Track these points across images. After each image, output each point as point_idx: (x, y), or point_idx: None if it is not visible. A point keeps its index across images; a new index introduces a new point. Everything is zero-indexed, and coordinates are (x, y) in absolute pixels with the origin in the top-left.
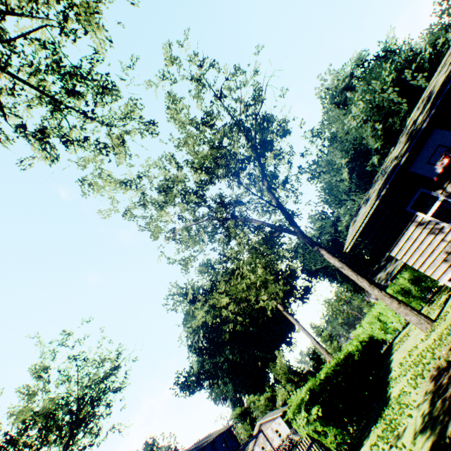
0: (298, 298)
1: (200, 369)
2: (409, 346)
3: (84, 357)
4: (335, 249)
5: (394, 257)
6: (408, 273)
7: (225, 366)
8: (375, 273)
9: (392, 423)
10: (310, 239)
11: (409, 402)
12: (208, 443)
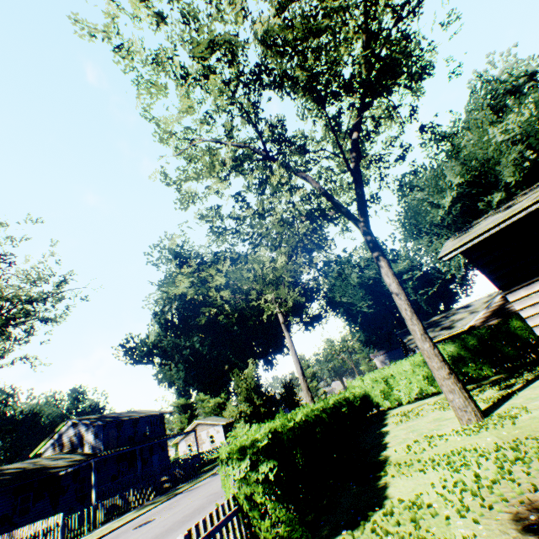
0: (303, 322)
1: (157, 343)
2: (423, 429)
3: (11, 262)
4: (372, 290)
5: (441, 325)
6: (454, 347)
7: (186, 351)
8: (408, 332)
9: None
10: (374, 240)
11: None
12: (130, 419)
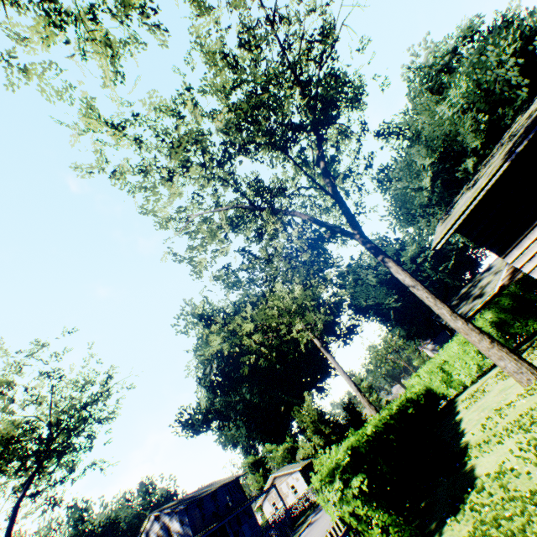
0: (340, 338)
1: (209, 407)
2: (492, 403)
3: (61, 376)
4: (393, 284)
5: (471, 295)
6: (492, 313)
7: (239, 406)
8: None
9: (502, 526)
10: (374, 245)
11: (535, 490)
12: (208, 494)
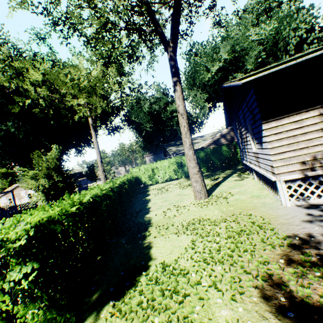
0: (108, 129)
1: None
2: (172, 200)
3: None
4: (155, 118)
5: None
6: None
7: None
8: (170, 145)
9: None
10: (177, 67)
11: None
12: None
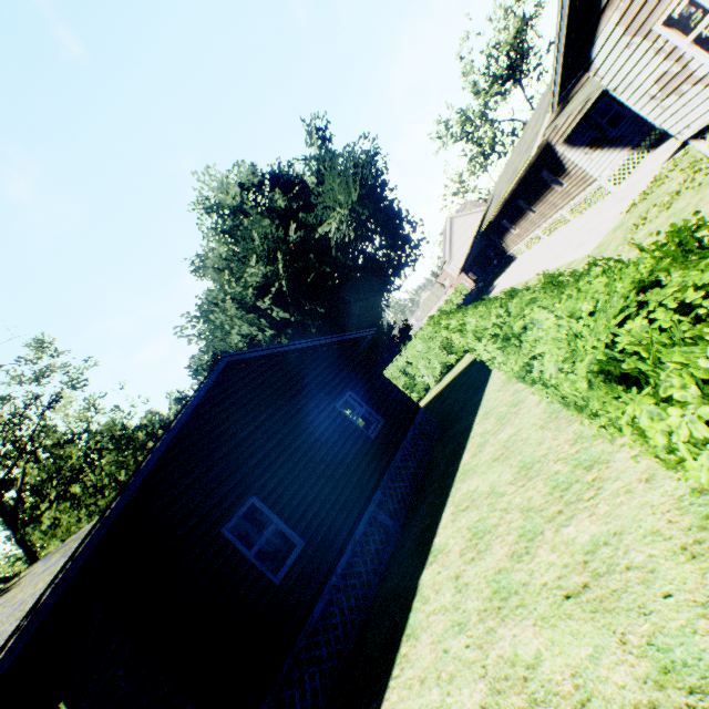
0: None
1: None
2: None
3: None
4: None
5: None
6: None
7: None
8: None
9: None
10: None
11: None
12: None
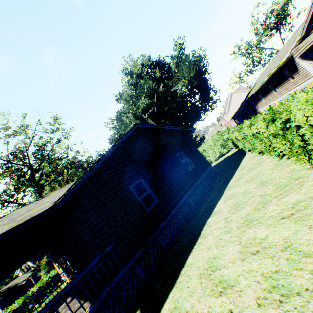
0: None
1: None
2: None
3: None
4: None
5: None
6: None
7: None
8: None
9: None
10: None
11: None
12: None
